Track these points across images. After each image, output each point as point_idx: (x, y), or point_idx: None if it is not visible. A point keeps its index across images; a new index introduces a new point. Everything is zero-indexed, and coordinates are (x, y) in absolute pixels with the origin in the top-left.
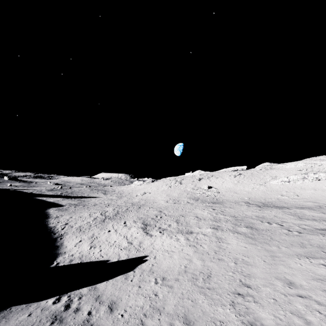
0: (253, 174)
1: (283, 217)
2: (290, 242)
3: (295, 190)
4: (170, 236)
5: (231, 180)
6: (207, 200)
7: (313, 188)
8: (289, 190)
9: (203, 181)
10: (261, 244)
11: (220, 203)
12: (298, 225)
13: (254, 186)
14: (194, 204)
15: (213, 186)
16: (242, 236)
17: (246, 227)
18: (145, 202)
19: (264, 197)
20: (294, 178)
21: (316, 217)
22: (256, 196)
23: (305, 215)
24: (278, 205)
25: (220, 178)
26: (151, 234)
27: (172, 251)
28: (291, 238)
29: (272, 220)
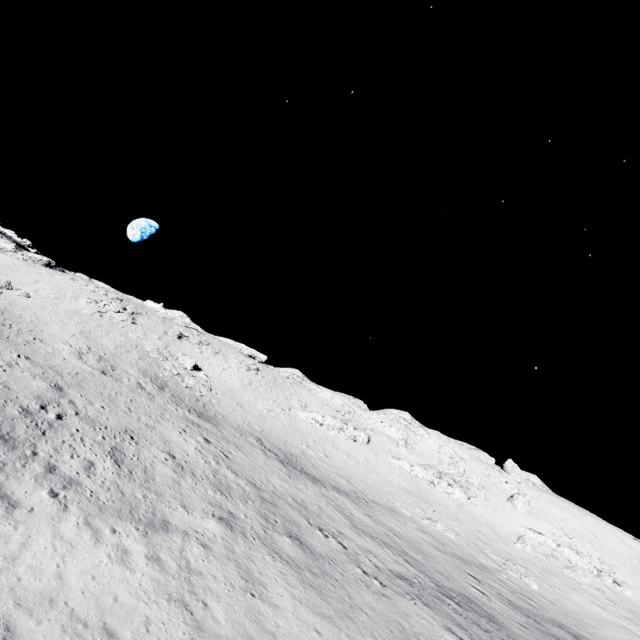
0: (277, 382)
1: (333, 515)
2: (384, 619)
3: (325, 445)
4: (93, 528)
5: (240, 372)
6: (185, 399)
7: (347, 451)
8: (318, 441)
9: (187, 344)
10: (342, 620)
11: (214, 422)
12: (365, 552)
13: (273, 406)
14: (157, 400)
15: (203, 367)
16: (294, 573)
17: (290, 538)
18: (1, 323)
19: (284, 439)
20: (331, 422)
21: (370, 528)
22: (272, 431)
23: (354, 516)
24: (307, 468)
25: (222, 356)
26: (9, 493)
27: (109, 635)
28: (380, 604)
29: (323, 523)
